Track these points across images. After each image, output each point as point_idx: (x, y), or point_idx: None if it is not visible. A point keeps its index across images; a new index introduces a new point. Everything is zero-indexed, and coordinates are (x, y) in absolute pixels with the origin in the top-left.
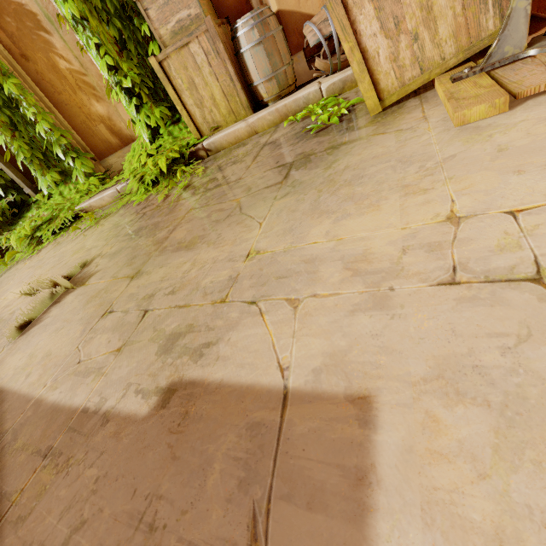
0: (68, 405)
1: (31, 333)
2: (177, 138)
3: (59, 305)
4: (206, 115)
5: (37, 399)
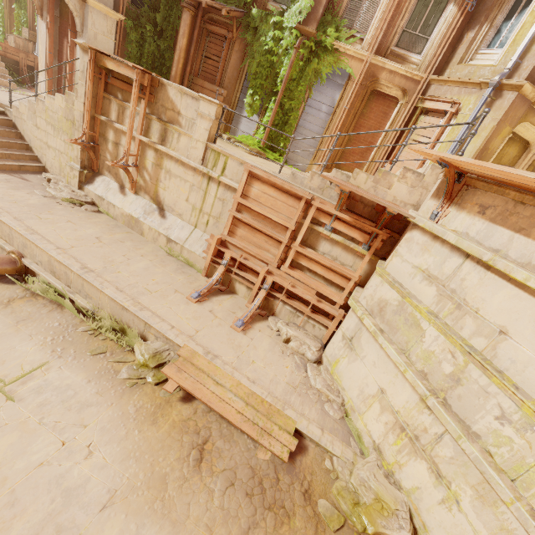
0: None
1: None
2: None
3: None
4: None
5: None
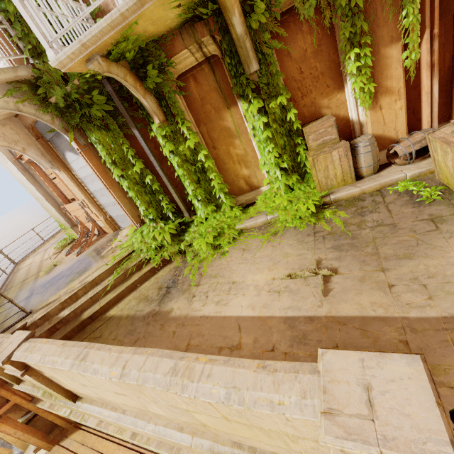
0: (430, 316)
1: (335, 295)
2: (305, 192)
3: (334, 283)
4: (328, 182)
5: (402, 317)
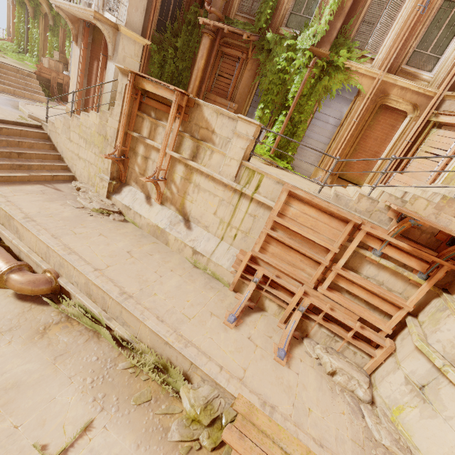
0: None
1: None
2: None
3: None
4: None
5: None
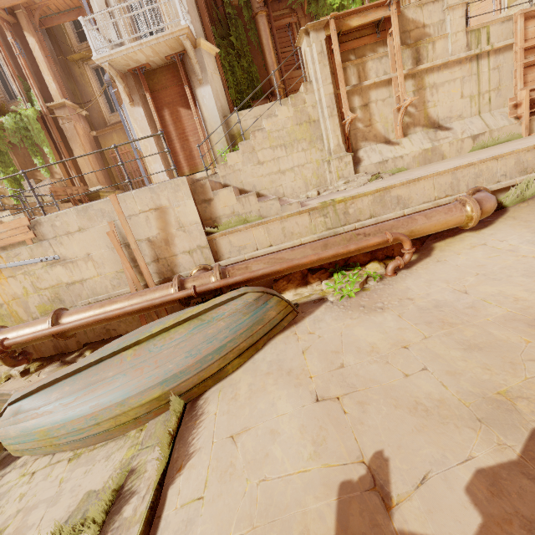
0: None
1: None
2: None
3: None
4: None
5: None
